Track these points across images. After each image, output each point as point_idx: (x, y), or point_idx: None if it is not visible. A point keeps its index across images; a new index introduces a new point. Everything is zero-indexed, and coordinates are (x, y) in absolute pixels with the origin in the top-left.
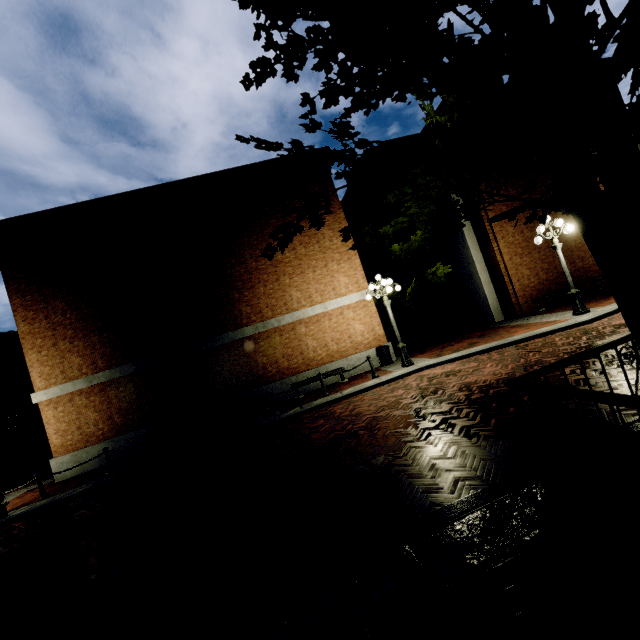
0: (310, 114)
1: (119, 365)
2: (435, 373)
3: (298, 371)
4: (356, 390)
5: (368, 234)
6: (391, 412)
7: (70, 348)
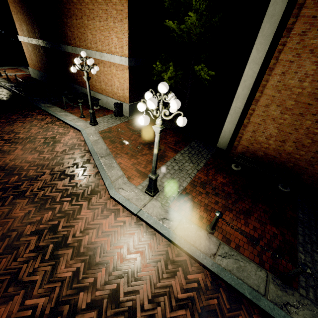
0: None
1: (35, 38)
2: (62, 137)
3: None
4: (56, 116)
5: None
6: None
7: (21, 18)
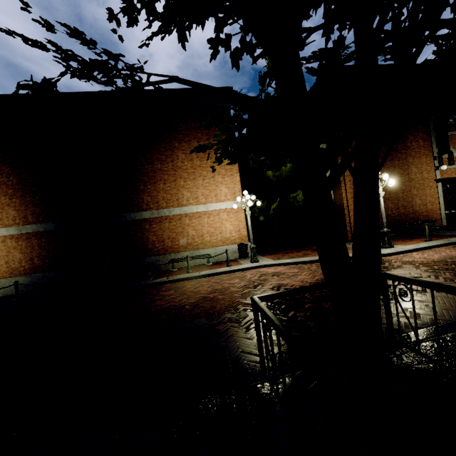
0: (27, 6)
1: (44, 222)
2: (268, 271)
3: (178, 251)
4: (209, 273)
5: (252, 159)
6: (217, 295)
7: (9, 203)
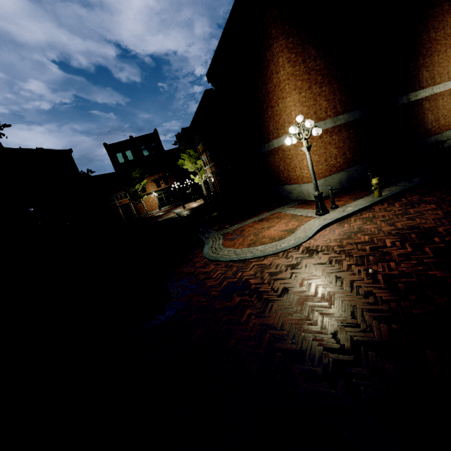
0: None
1: (350, 111)
2: None
3: (448, 128)
4: None
5: None
6: None
7: (319, 92)
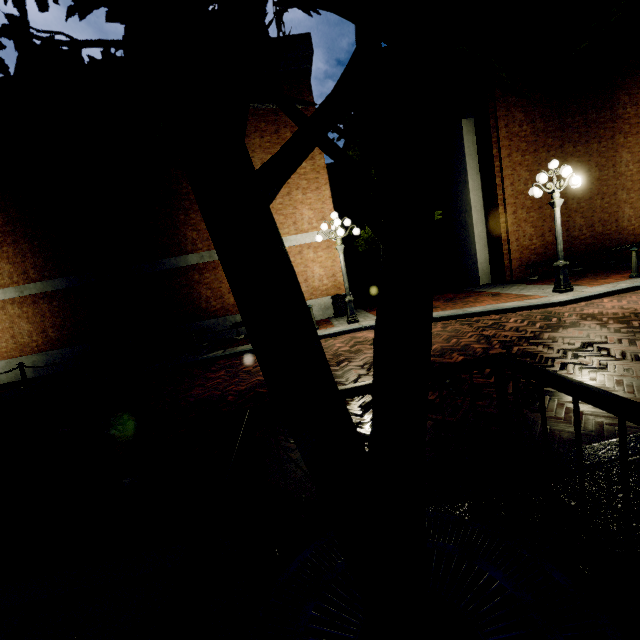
0: None
1: (52, 278)
2: (367, 337)
3: None
4: None
5: None
6: None
7: None
